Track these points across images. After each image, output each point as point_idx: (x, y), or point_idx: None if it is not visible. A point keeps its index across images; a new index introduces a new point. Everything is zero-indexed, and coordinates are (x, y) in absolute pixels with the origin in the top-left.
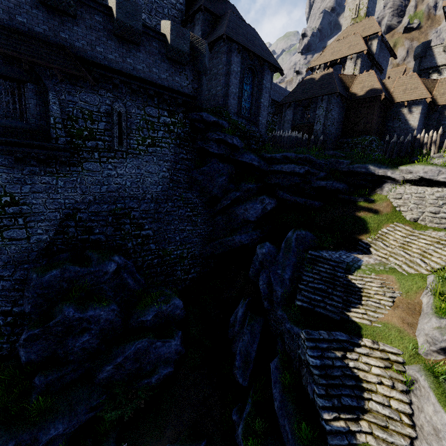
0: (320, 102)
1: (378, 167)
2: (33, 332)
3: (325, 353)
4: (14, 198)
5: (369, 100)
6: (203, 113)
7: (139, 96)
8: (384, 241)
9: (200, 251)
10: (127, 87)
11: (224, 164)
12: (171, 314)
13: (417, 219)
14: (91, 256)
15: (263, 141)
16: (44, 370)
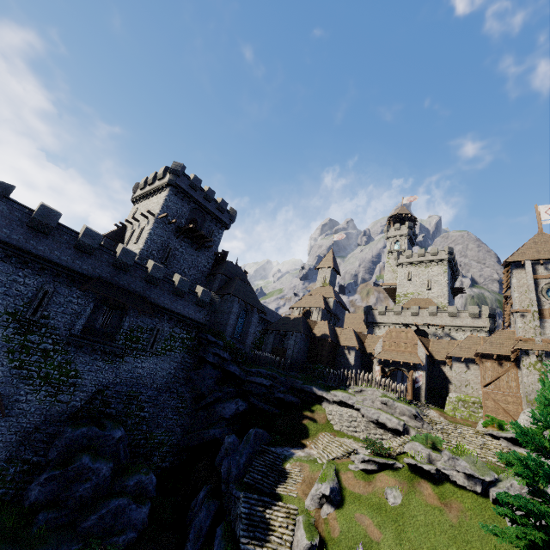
0: (291, 335)
1: (318, 389)
2: (55, 472)
3: (253, 506)
4: (77, 373)
5: (323, 341)
6: (209, 335)
7: (172, 321)
8: (316, 445)
9: (178, 441)
10: (168, 316)
11: (215, 370)
12: (146, 488)
13: (340, 431)
14: (107, 423)
15: (247, 356)
16: (48, 508)
